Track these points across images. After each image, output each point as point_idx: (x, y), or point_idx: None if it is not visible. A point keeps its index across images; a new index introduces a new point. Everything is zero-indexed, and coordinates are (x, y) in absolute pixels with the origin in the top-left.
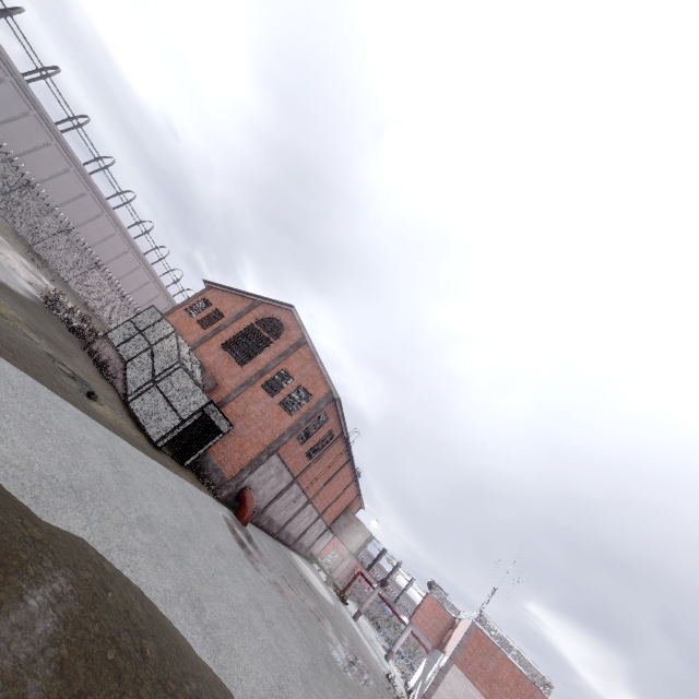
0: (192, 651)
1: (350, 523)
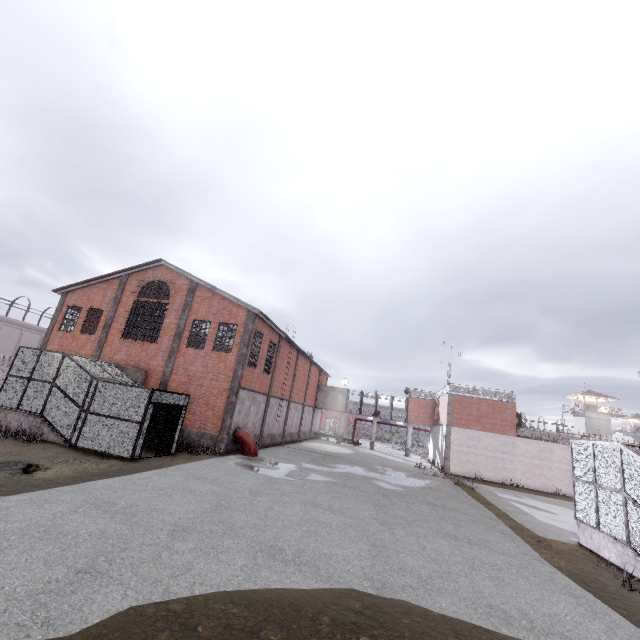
0: (301, 592)
1: (327, 394)
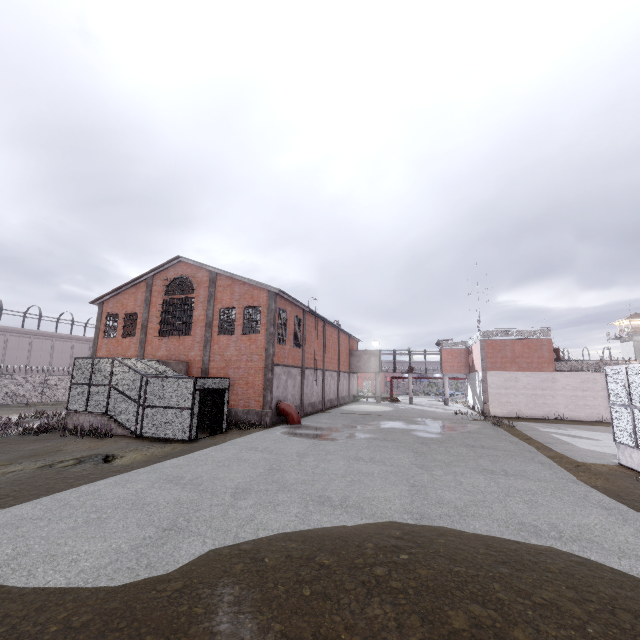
0: (348, 528)
1: (360, 358)
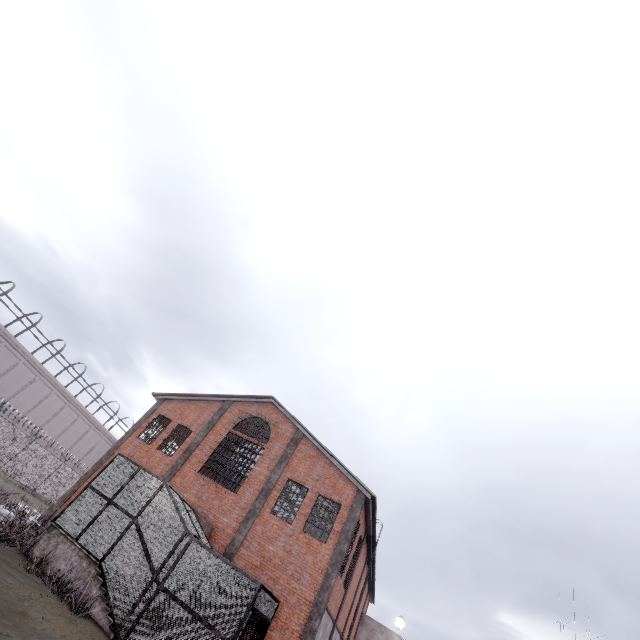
0: None
1: (372, 634)
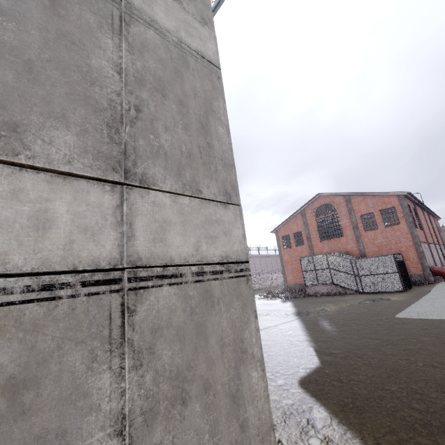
0: None
1: None
